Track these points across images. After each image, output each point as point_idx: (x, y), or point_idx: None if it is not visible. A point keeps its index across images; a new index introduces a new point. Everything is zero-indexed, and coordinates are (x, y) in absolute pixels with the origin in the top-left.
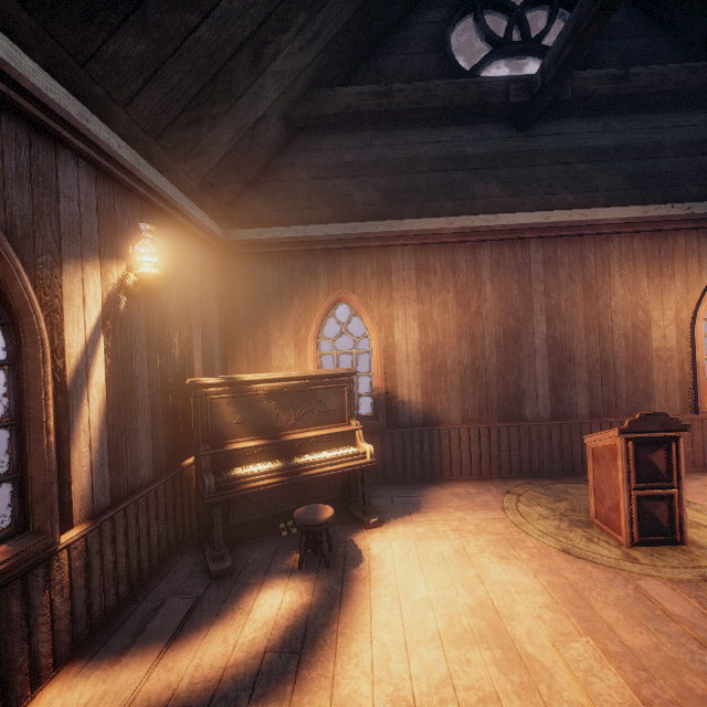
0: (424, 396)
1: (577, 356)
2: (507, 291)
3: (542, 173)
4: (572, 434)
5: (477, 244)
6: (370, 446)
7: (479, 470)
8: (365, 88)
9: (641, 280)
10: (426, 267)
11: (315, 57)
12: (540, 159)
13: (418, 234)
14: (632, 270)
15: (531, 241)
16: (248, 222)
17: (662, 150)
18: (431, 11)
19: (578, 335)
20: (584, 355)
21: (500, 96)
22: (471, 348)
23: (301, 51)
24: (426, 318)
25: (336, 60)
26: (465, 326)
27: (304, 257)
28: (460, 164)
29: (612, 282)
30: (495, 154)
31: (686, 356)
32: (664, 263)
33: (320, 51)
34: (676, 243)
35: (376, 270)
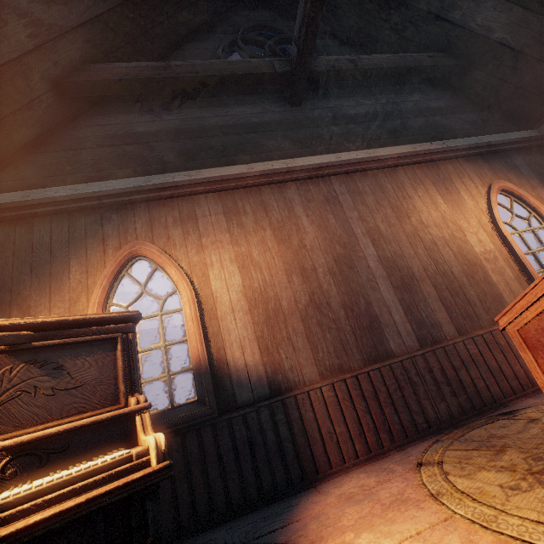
0: (264, 353)
1: (415, 271)
2: (324, 221)
3: (322, 132)
4: (452, 359)
5: (282, 185)
6: (157, 435)
7: (365, 443)
8: (143, 64)
9: (436, 198)
10: (236, 210)
11: (82, 27)
12: (317, 123)
13: (219, 180)
14: (425, 191)
15: (332, 178)
16: (13, 190)
17: (404, 114)
18: (203, 43)
19: (407, 251)
20: (422, 269)
21: (268, 69)
22: (305, 283)
23: (57, 6)
24: (246, 259)
25: (112, 46)
26: (292, 261)
27: (86, 216)
28: (249, 128)
29: (414, 202)
30: (278, 121)
31: (507, 254)
32: (447, 183)
33: (88, 23)
34: (447, 169)
35: (178, 218)
